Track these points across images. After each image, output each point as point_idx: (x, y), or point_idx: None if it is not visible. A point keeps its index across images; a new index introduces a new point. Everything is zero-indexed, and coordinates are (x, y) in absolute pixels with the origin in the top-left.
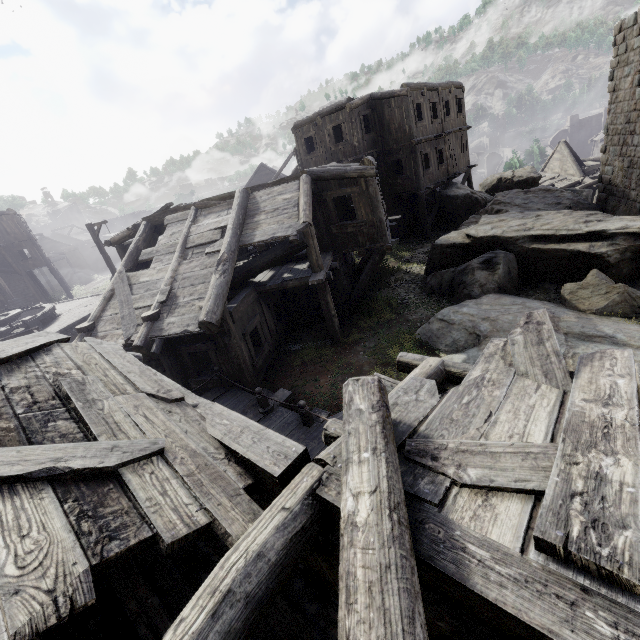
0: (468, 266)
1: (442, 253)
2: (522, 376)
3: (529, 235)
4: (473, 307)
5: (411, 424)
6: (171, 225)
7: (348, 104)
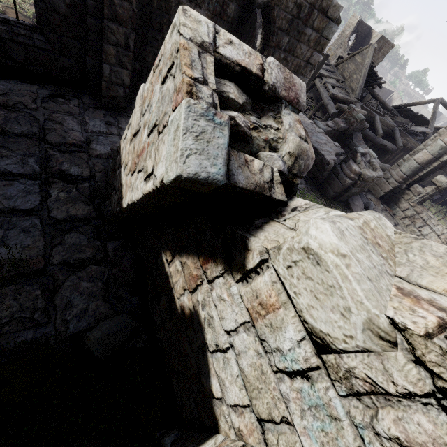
0: None
1: None
2: None
3: None
4: None
5: None
6: None
7: None
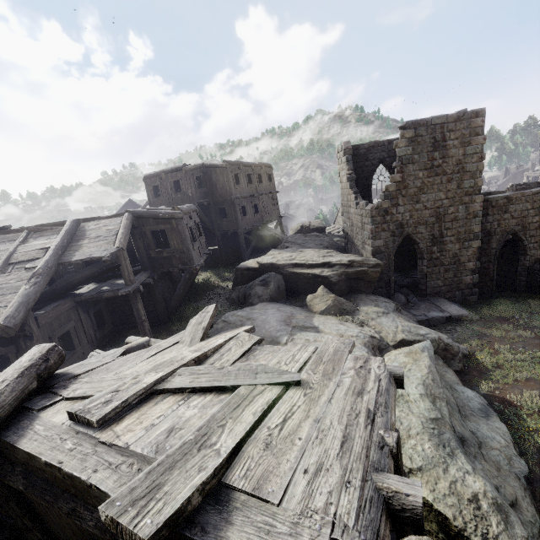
0: (253, 283)
1: (242, 274)
2: (181, 343)
3: (292, 263)
4: (247, 311)
5: (76, 373)
6: (0, 244)
7: (184, 168)
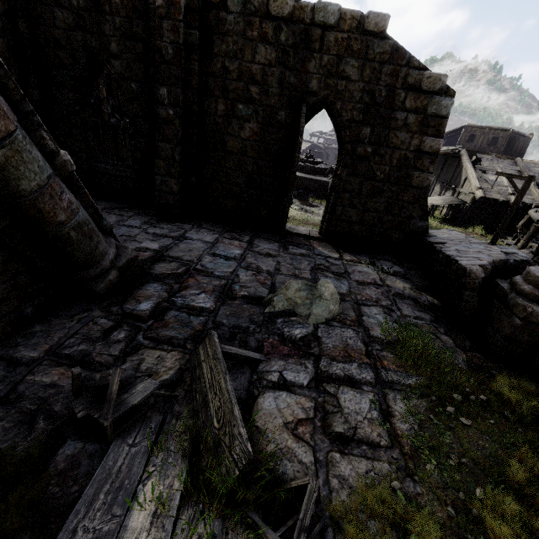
0: None
1: None
2: None
3: None
4: None
5: None
6: (484, 159)
7: (510, 131)
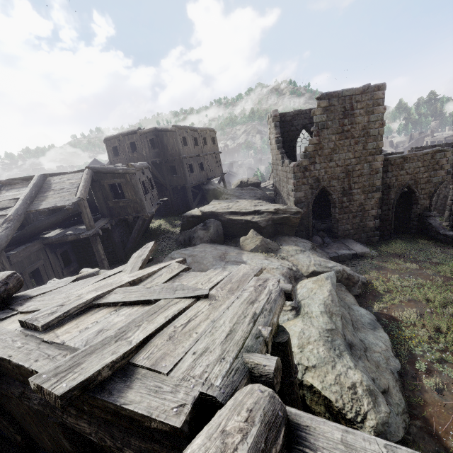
0: (196, 228)
1: (188, 221)
2: (123, 272)
3: (228, 211)
4: (189, 250)
5: (33, 295)
6: None
7: (138, 131)
